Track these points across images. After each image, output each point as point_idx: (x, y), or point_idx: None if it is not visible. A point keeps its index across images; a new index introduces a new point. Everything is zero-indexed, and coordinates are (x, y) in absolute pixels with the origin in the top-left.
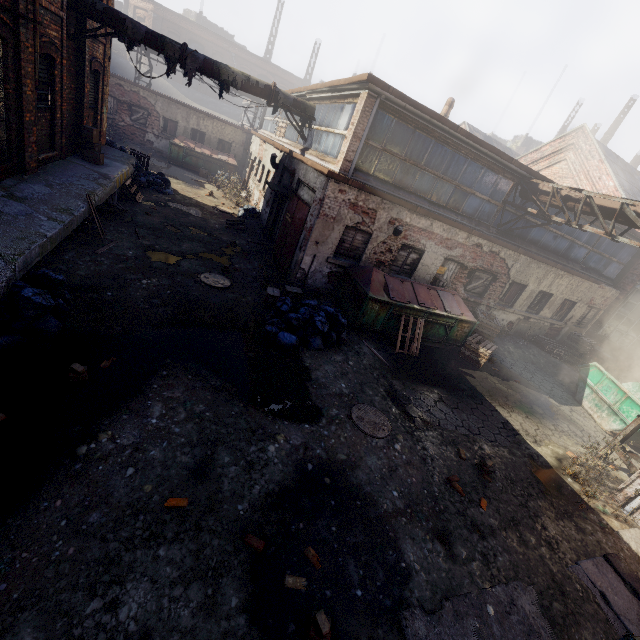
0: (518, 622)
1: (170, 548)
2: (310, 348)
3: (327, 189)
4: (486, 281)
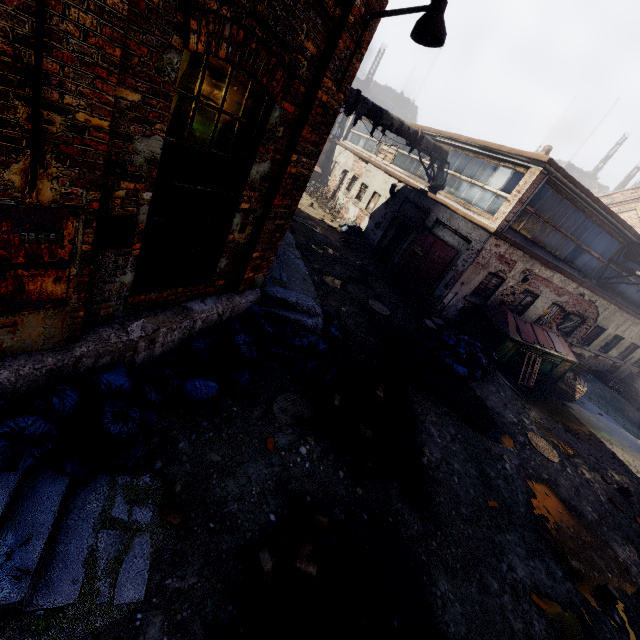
0: None
1: (509, 535)
2: (474, 379)
3: (487, 243)
4: (575, 323)
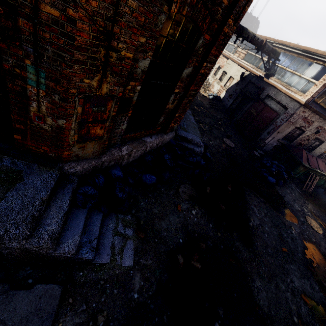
0: None
1: (292, 265)
2: (278, 185)
3: (298, 110)
4: None
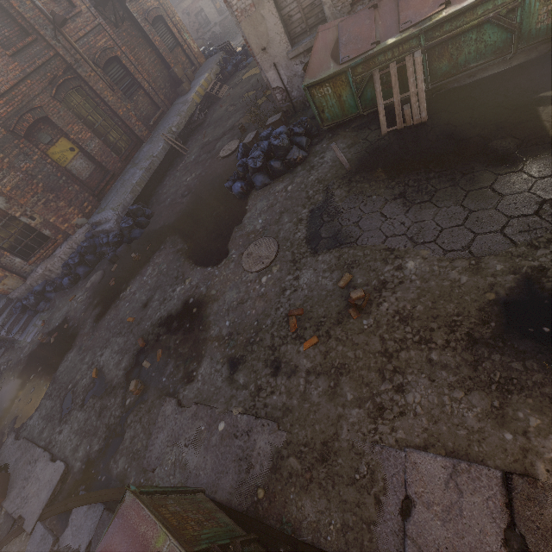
0: (239, 447)
1: (121, 338)
2: (256, 188)
3: None
4: None
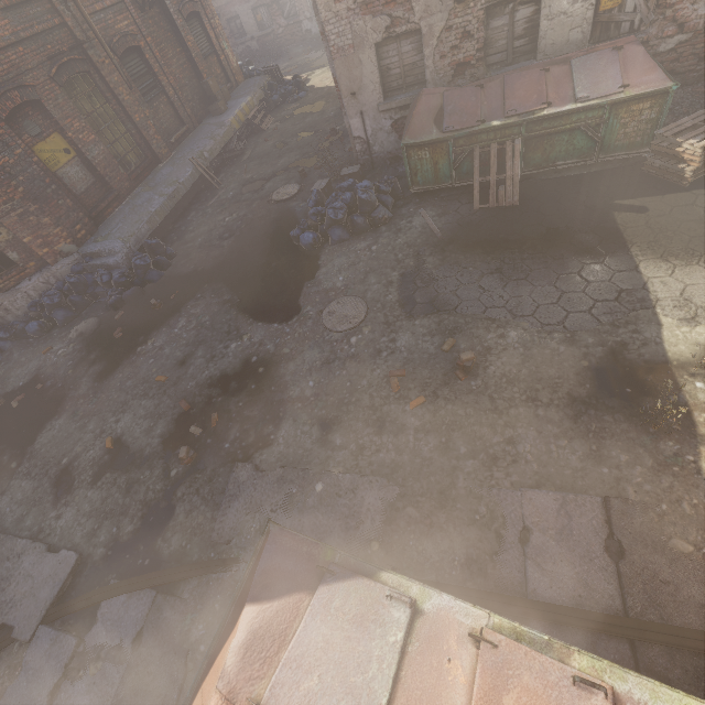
0: (344, 505)
1: (148, 401)
2: (331, 242)
3: (319, 12)
4: None
